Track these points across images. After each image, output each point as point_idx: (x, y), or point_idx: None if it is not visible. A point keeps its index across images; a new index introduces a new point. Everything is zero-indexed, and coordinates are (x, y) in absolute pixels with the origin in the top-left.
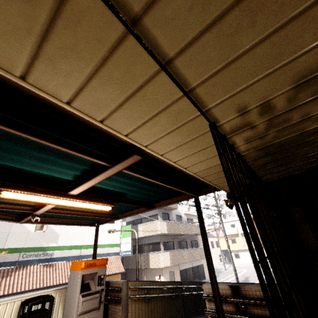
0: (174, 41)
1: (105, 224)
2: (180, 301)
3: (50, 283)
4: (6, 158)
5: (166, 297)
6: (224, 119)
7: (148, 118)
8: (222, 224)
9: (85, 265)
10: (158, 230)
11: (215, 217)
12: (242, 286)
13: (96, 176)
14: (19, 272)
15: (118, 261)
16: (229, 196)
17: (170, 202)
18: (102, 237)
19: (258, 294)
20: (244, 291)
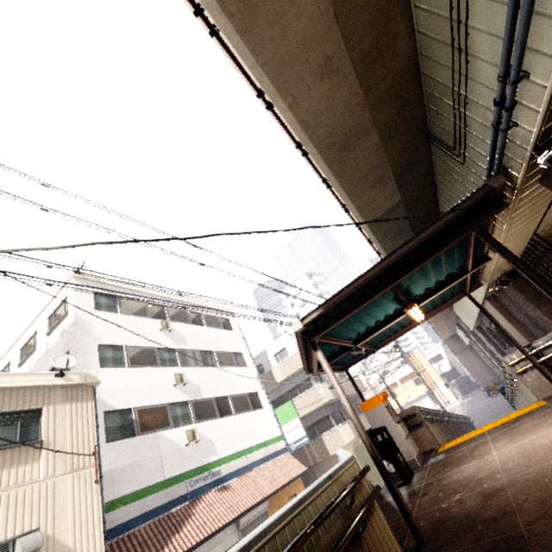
0: (550, 211)
1: (255, 412)
2: (443, 427)
3: (242, 508)
4: (419, 281)
5: (436, 422)
6: (538, 231)
7: (518, 237)
8: (405, 357)
9: (382, 397)
10: (324, 397)
11: (393, 352)
12: (533, 342)
13: (456, 281)
14: (197, 507)
15: (290, 459)
16: (499, 283)
17: (441, 308)
18: (259, 431)
19: (546, 341)
20: (536, 345)
